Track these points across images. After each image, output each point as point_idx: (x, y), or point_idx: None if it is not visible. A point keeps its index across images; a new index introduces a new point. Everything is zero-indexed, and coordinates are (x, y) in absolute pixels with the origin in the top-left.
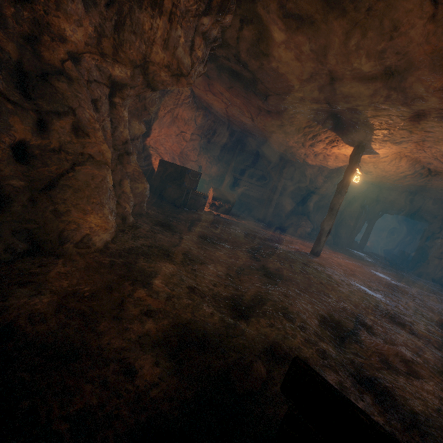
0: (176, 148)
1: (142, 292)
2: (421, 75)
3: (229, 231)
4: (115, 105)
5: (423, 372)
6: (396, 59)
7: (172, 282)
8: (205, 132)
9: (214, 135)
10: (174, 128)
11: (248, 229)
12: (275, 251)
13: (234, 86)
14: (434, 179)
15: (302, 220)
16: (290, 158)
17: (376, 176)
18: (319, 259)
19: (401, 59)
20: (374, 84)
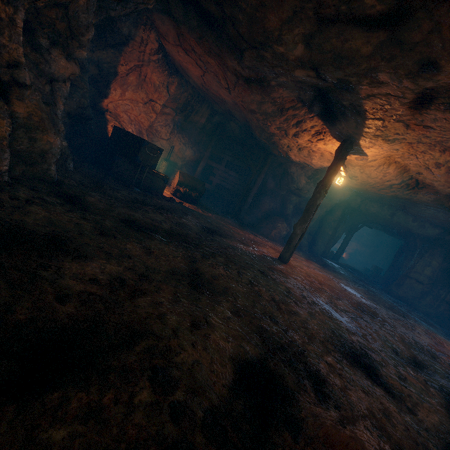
0: (144, 120)
1: None
2: (444, 15)
3: (178, 221)
4: None
5: None
6: None
7: None
8: (181, 107)
9: (191, 112)
10: (141, 94)
11: (209, 223)
12: (227, 252)
13: (205, 35)
14: (420, 192)
15: (278, 222)
16: (273, 151)
17: (361, 182)
18: (285, 267)
19: None
20: (376, 34)
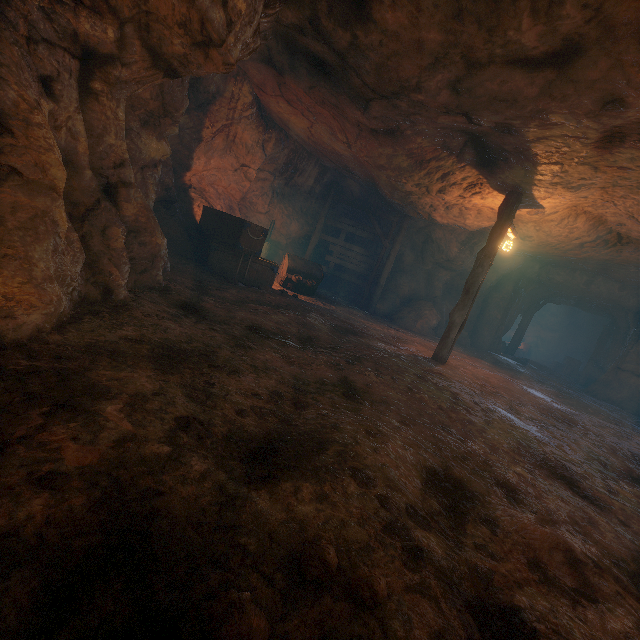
0: (235, 191)
1: (61, 431)
2: (624, 52)
3: (303, 321)
4: (96, 96)
5: (605, 584)
6: (583, 18)
7: (146, 409)
8: (280, 168)
9: (294, 173)
10: (230, 159)
11: (337, 319)
12: (372, 354)
13: (316, 84)
14: (625, 250)
15: (424, 308)
16: (409, 213)
17: (538, 243)
18: (444, 368)
19: (592, 18)
20: (542, 74)
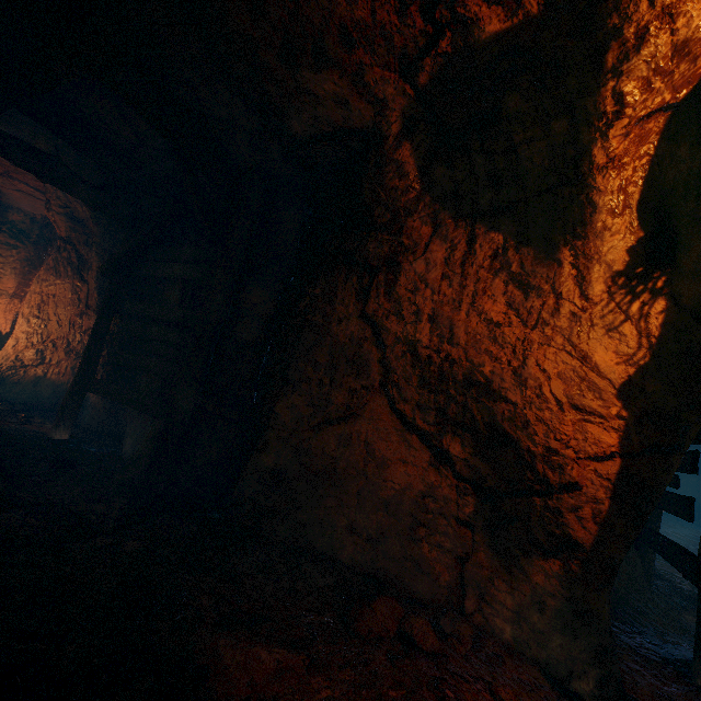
0: None
1: None
2: None
3: None
4: None
5: None
6: None
7: None
8: None
9: None
10: None
11: None
12: None
13: None
14: None
15: None
16: None
17: None
18: None
19: None
20: None
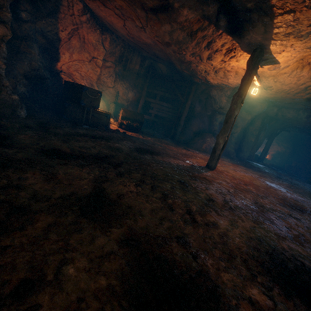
0: (92, 75)
1: None
2: None
3: (111, 145)
4: None
5: None
6: None
7: None
8: (118, 59)
9: (126, 62)
10: (85, 54)
11: (145, 144)
12: (148, 167)
13: None
14: None
15: (207, 137)
16: (194, 79)
17: (275, 90)
18: (212, 173)
19: None
20: None
